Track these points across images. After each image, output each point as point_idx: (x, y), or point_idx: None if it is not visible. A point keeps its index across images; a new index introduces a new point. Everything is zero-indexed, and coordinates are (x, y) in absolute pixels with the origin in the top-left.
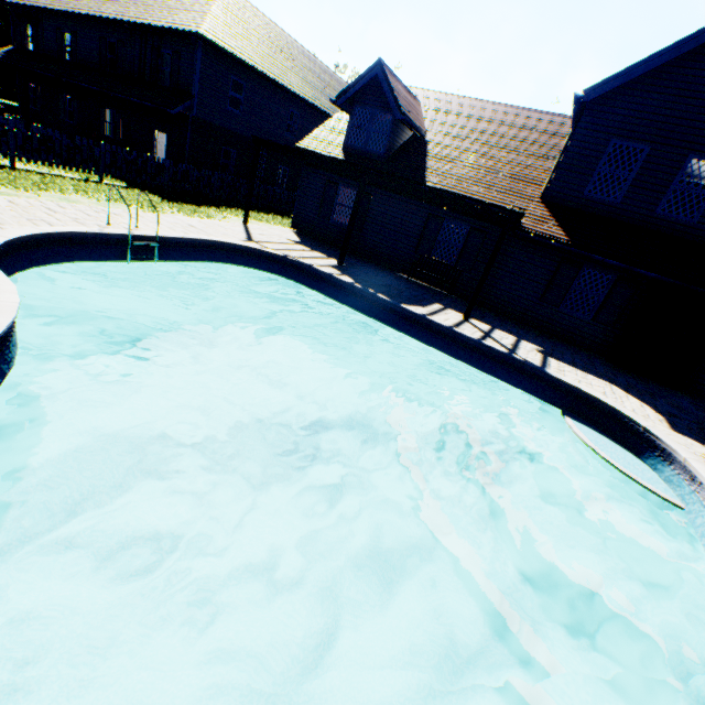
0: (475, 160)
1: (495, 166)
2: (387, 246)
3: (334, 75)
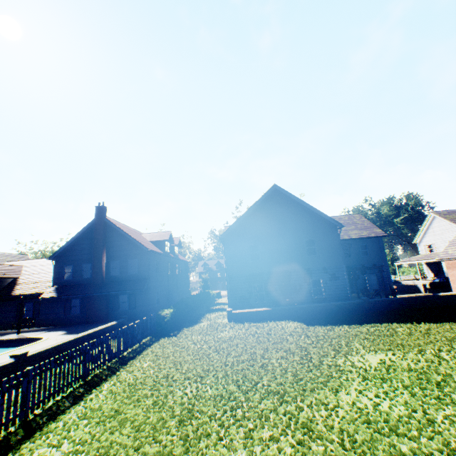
0: (37, 279)
1: (44, 279)
2: (4, 321)
3: (10, 254)
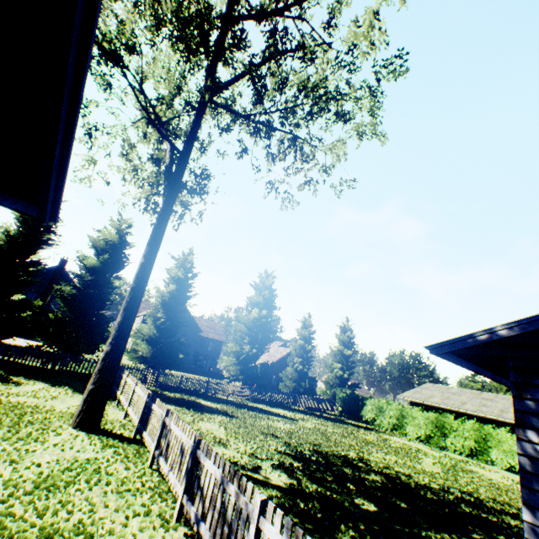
0: None
1: None
2: None
3: None
